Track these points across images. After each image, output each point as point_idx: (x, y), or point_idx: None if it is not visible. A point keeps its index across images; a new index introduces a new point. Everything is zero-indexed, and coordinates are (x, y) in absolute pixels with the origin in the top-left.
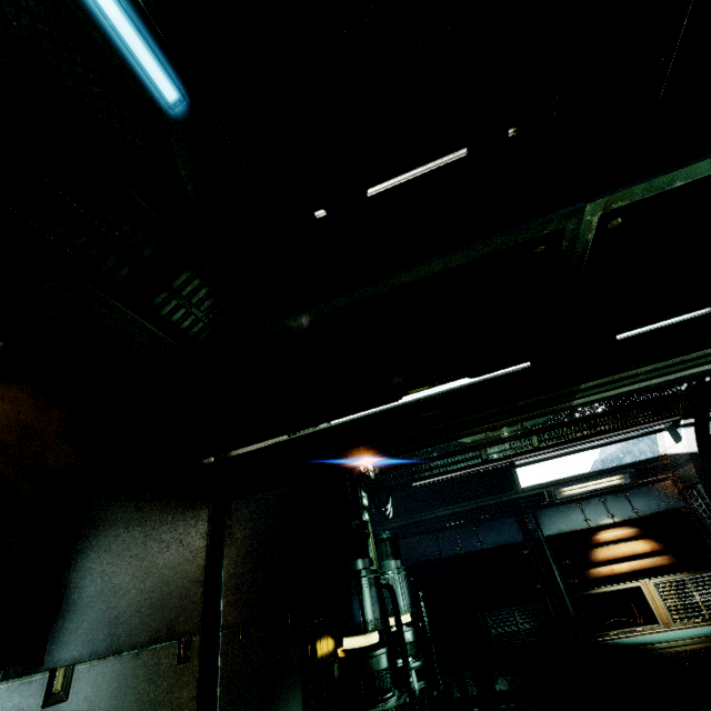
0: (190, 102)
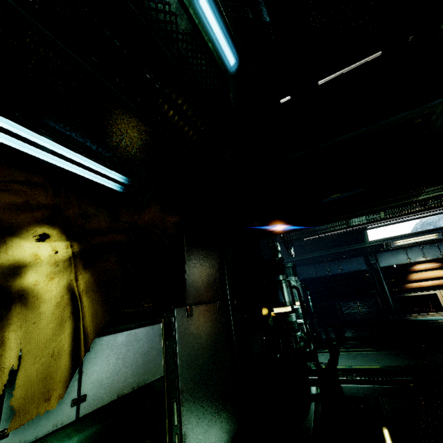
0: (239, 62)
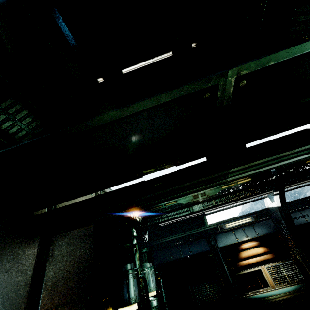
0: None
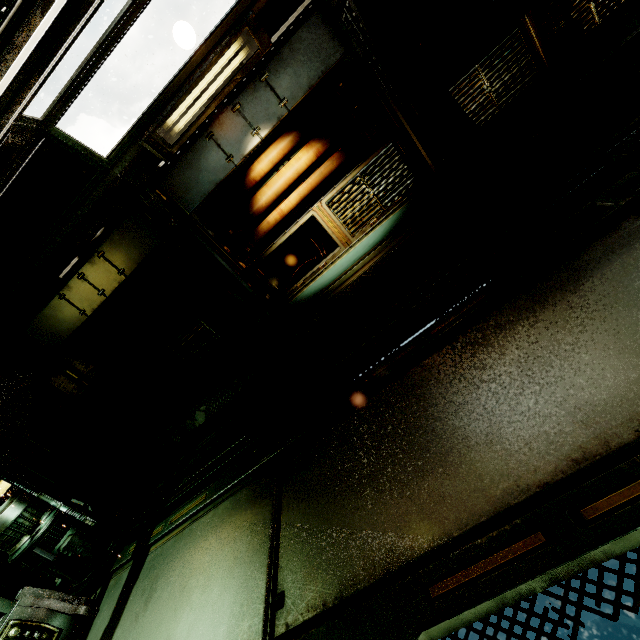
0: None
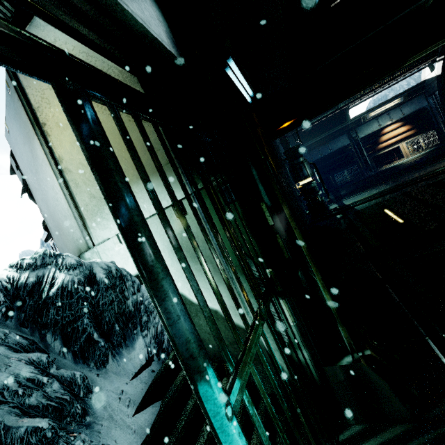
0: None
